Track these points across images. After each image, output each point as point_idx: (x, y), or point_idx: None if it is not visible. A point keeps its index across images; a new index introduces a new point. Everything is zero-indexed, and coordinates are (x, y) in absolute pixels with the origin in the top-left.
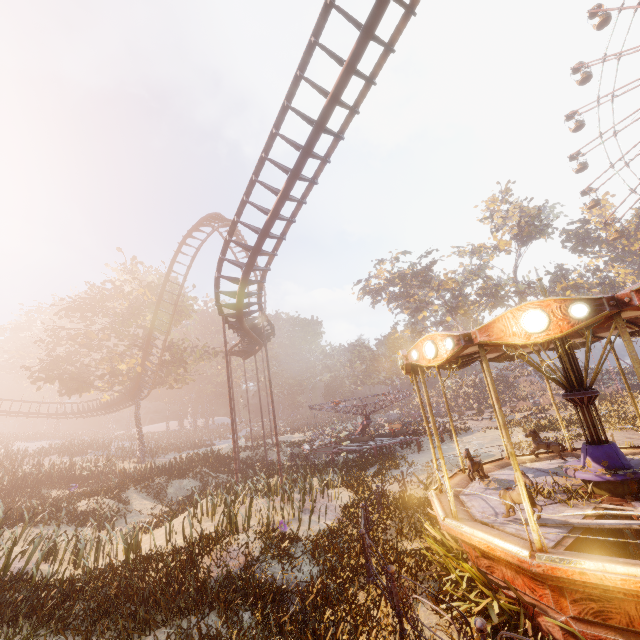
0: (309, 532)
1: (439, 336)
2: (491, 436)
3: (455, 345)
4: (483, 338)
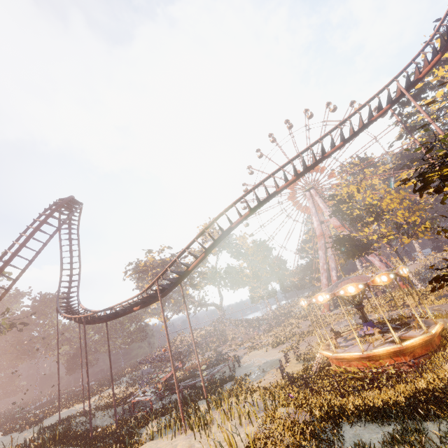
0: None
1: (355, 284)
2: (258, 354)
3: (363, 286)
4: (373, 283)
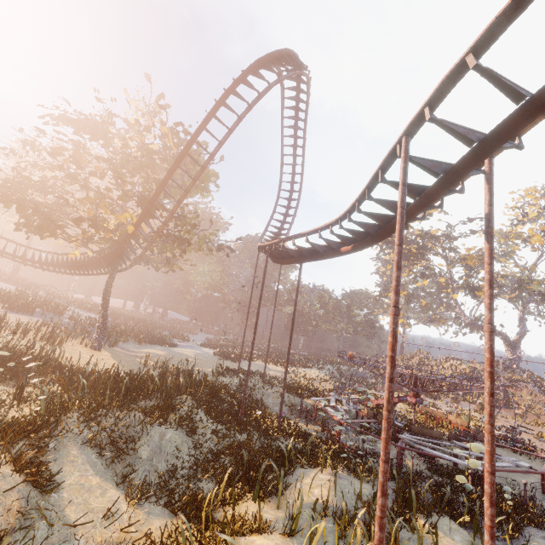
0: None
1: None
2: None
3: None
4: None
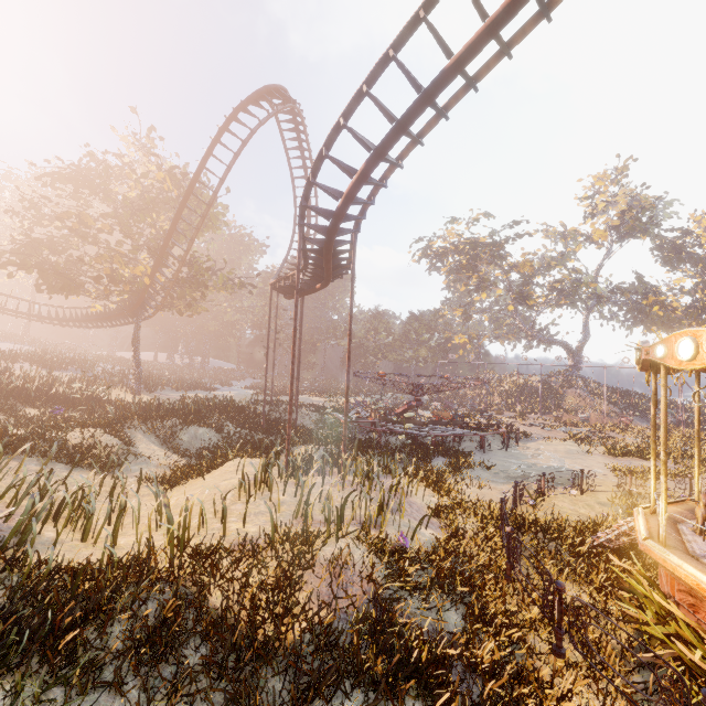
0: (414, 543)
1: None
2: (564, 449)
3: None
4: None
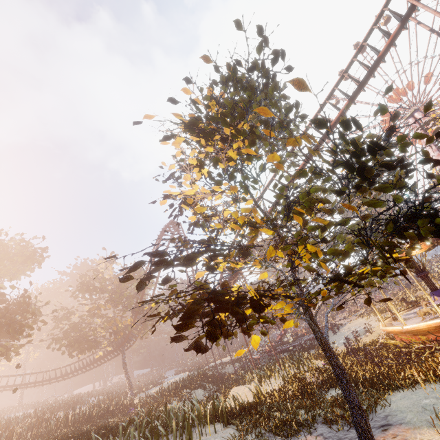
0: None
1: None
2: (358, 322)
3: None
4: (401, 255)
